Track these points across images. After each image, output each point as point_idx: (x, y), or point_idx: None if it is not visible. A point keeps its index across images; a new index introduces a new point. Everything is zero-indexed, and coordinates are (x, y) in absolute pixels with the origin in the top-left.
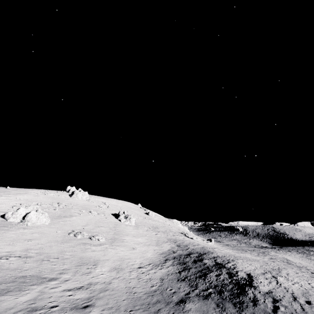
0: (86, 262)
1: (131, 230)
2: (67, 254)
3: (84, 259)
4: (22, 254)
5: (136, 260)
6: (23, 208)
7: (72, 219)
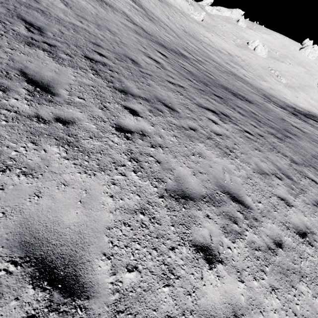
0: (262, 78)
1: (317, 96)
2: (258, 71)
3: (262, 77)
4: (243, 60)
5: (287, 97)
6: (258, 40)
7: (281, 64)
